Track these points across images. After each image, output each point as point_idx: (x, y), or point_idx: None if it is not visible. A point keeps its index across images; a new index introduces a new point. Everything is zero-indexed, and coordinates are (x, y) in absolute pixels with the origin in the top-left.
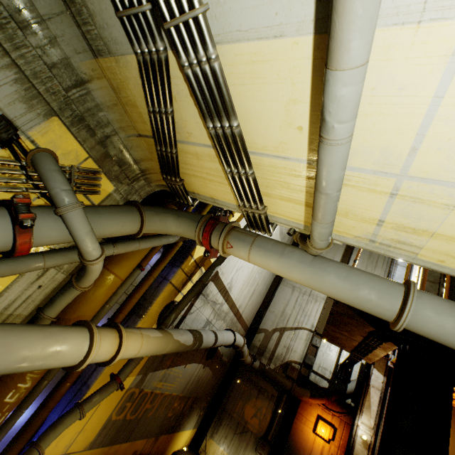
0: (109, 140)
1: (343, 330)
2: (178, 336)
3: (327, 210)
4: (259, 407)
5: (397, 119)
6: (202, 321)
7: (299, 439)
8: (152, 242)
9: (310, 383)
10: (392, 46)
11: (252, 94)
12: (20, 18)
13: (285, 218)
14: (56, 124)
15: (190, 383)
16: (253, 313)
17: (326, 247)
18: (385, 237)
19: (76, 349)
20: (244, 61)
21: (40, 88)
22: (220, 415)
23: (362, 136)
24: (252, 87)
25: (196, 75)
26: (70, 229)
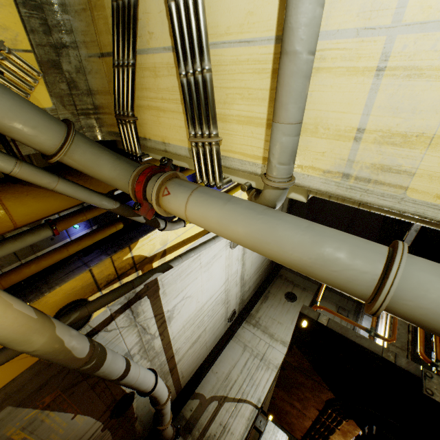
0: (66, 51)
1: (295, 399)
2: (64, 333)
3: (292, 92)
4: None
5: None
6: (120, 350)
7: None
8: (77, 190)
9: None
10: None
11: None
12: None
13: (241, 158)
14: None
15: None
16: (192, 368)
17: (286, 182)
18: (364, 162)
19: None
20: None
21: None
22: None
23: None
24: None
25: None
26: None
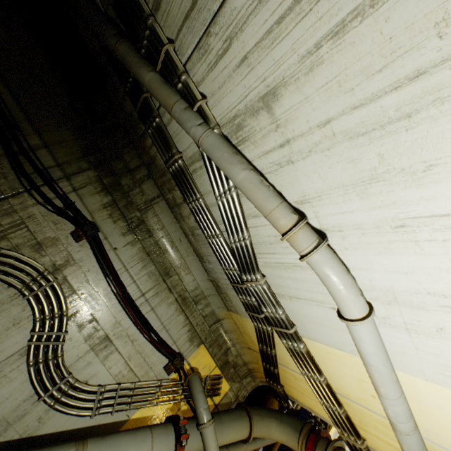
0: (229, 350)
1: None
2: None
3: None
4: None
5: (449, 423)
6: None
7: None
8: (257, 443)
9: None
10: (416, 383)
11: (330, 364)
12: (196, 298)
13: None
14: (202, 348)
15: None
16: None
17: None
18: None
19: None
20: (321, 349)
21: (198, 330)
22: None
23: (427, 422)
24: (329, 361)
25: (291, 349)
26: (204, 443)
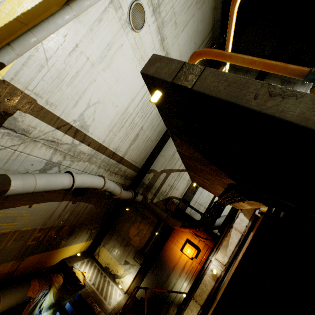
0: None
1: (203, 178)
2: None
3: None
4: (141, 229)
5: None
6: (35, 163)
7: (169, 254)
8: None
9: (185, 215)
10: None
11: None
12: None
13: None
14: None
15: (56, 217)
16: (143, 156)
17: None
18: None
19: None
20: None
21: None
22: (111, 232)
23: None
24: None
25: None
26: None
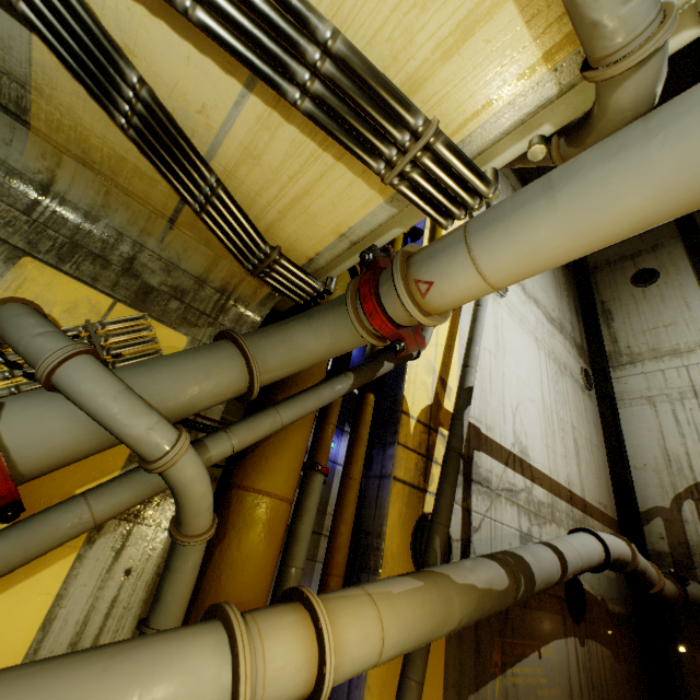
0: (138, 263)
1: None
2: (463, 575)
3: None
4: None
5: None
6: (510, 539)
7: None
8: (302, 403)
9: None
10: None
11: None
12: None
13: (494, 111)
14: (33, 269)
15: (577, 693)
16: (605, 487)
17: (661, 23)
18: None
19: (197, 684)
20: None
21: None
22: None
23: None
24: None
25: None
26: (78, 403)
